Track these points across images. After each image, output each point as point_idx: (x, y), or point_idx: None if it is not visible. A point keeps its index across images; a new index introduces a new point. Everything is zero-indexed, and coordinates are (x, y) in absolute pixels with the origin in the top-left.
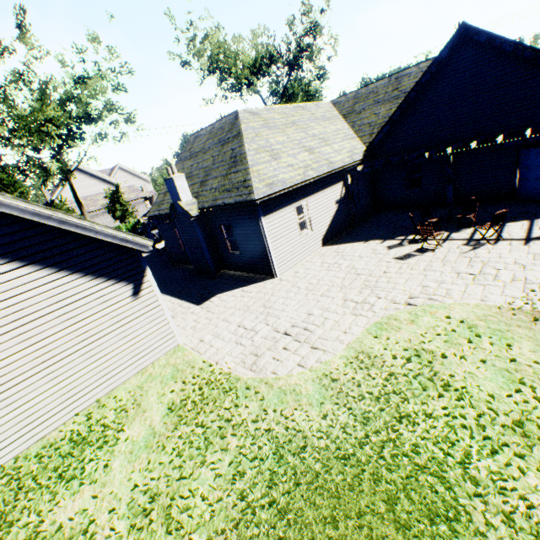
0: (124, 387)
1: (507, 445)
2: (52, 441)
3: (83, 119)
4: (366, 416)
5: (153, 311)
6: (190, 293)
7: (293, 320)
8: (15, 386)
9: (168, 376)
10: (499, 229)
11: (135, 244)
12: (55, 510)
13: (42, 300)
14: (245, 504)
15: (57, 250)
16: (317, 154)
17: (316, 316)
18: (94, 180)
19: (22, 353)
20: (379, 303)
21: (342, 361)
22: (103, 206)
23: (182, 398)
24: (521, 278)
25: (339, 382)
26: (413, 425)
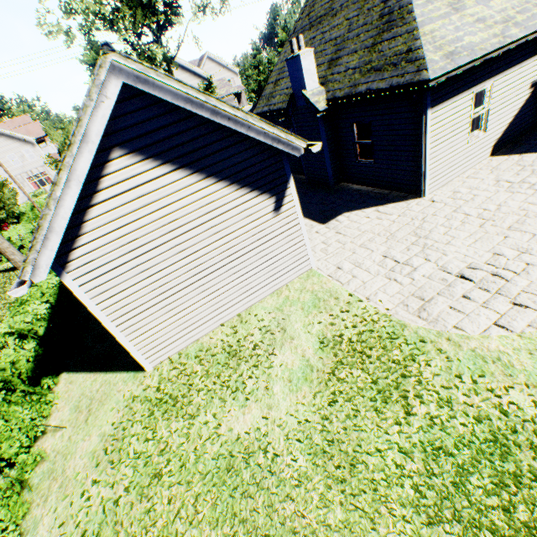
0: (261, 306)
1: None
2: (206, 346)
3: None
4: None
5: (291, 231)
6: (307, 208)
7: (468, 259)
8: (174, 295)
9: (308, 304)
10: None
11: (286, 145)
12: (228, 418)
13: (192, 211)
14: (464, 496)
15: (204, 151)
16: None
17: (509, 259)
18: (185, 74)
19: (178, 265)
20: None
21: None
22: None
23: (334, 334)
24: None
25: None
26: None
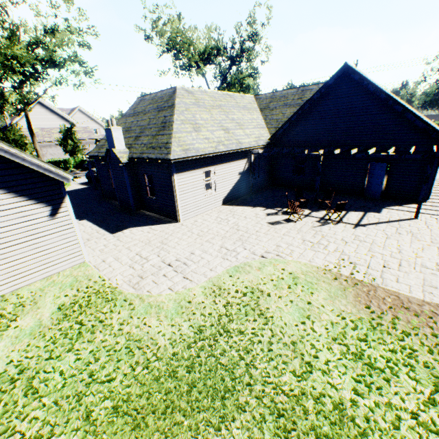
0: (28, 288)
1: (281, 356)
2: None
3: (48, 63)
4: (200, 328)
5: (67, 231)
6: (109, 223)
7: (179, 255)
8: None
9: (67, 284)
10: (343, 215)
11: (57, 175)
12: None
13: None
14: (91, 380)
15: None
16: (231, 134)
17: (196, 255)
18: (53, 115)
19: None
20: (243, 252)
21: (201, 289)
22: (56, 139)
23: (72, 302)
24: (340, 250)
25: (192, 303)
26: (229, 338)
